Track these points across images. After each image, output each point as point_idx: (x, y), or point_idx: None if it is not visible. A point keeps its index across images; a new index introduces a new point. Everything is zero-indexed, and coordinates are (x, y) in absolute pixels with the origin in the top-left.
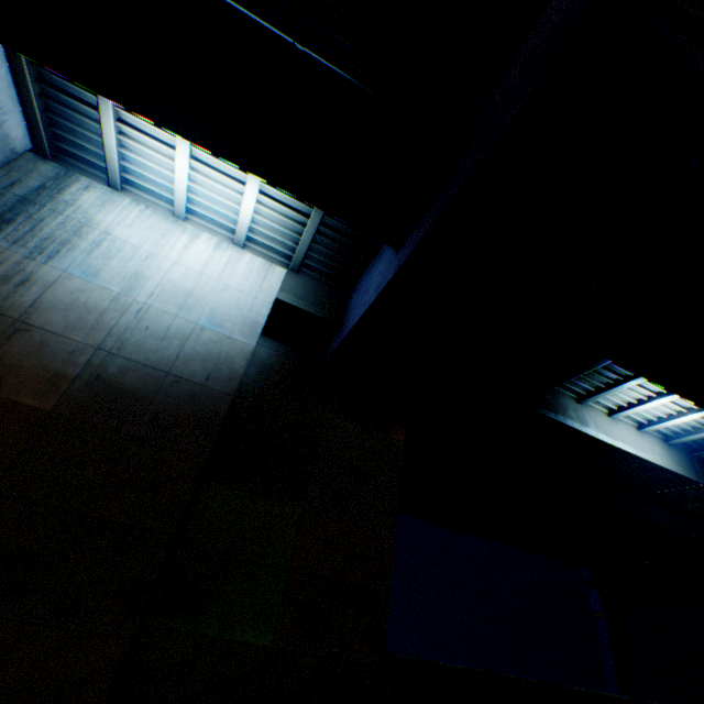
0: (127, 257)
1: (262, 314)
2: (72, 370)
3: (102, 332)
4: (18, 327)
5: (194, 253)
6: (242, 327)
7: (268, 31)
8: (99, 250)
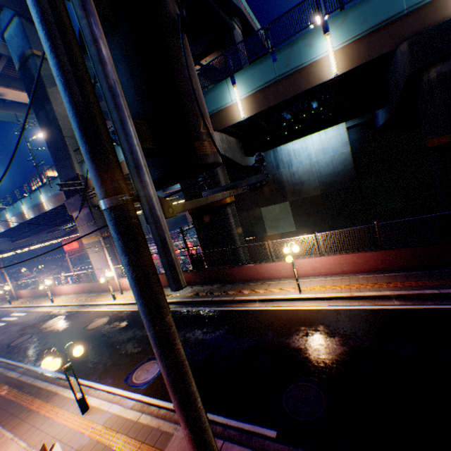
0: (302, 153)
1: (345, 138)
2: (316, 185)
3: (314, 174)
4: (301, 184)
5: (313, 136)
6: (342, 147)
7: (312, 114)
8: (296, 156)
